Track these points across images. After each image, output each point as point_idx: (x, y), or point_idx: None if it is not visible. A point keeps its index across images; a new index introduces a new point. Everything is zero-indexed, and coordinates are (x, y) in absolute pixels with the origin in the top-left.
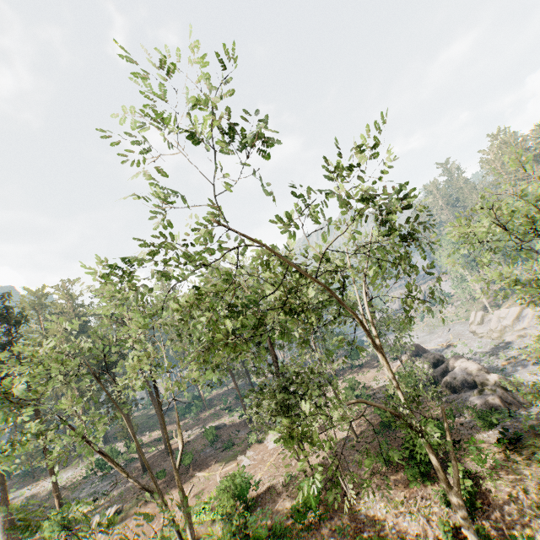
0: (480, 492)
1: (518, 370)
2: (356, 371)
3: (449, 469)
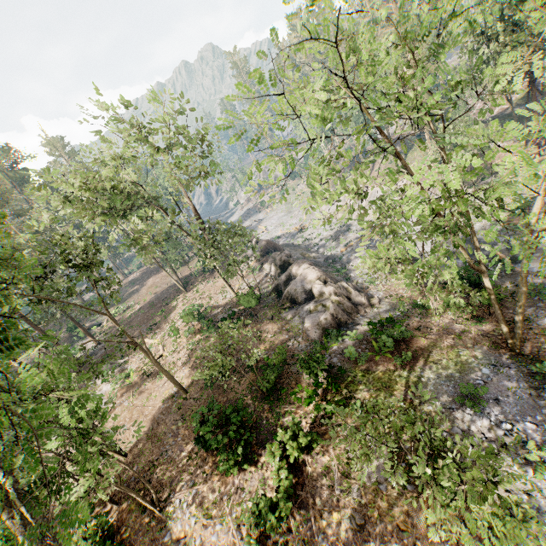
0: (297, 467)
1: (353, 257)
2: (208, 277)
3: (265, 458)
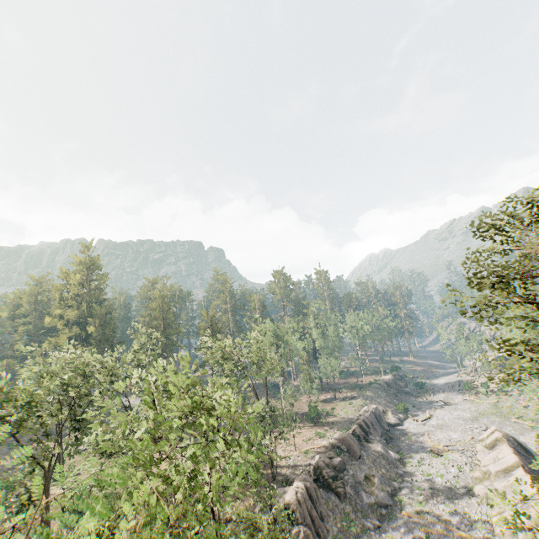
0: None
1: (397, 531)
2: (305, 428)
3: None
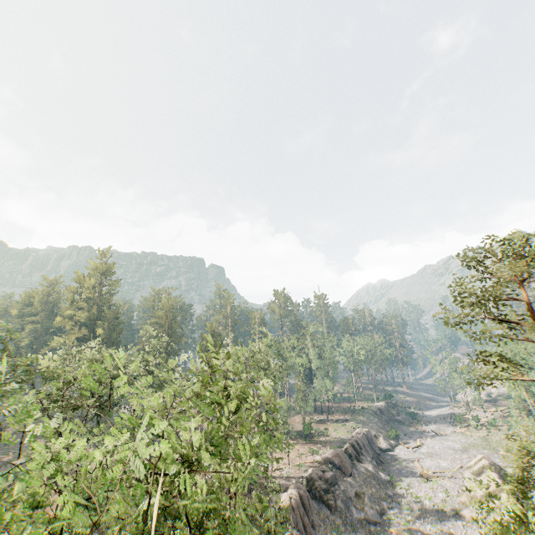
0: None
1: None
2: (298, 444)
3: None
